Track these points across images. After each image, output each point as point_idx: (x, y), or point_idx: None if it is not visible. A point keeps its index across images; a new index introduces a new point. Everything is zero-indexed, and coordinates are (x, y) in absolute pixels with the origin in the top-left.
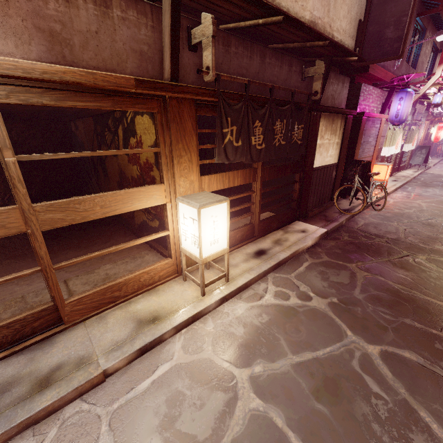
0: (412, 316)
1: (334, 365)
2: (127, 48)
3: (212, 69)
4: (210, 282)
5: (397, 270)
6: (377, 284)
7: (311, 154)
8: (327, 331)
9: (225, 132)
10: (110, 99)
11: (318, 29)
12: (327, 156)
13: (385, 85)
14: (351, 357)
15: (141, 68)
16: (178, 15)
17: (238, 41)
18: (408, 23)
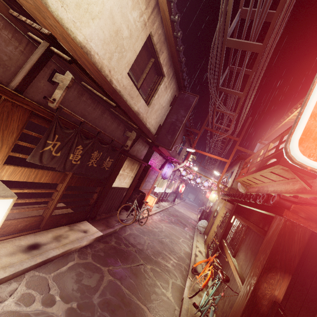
0: None
1: None
2: None
3: (57, 102)
4: None
5: (131, 276)
6: (114, 288)
7: (113, 178)
8: None
9: (49, 143)
10: None
11: (139, 117)
12: (123, 182)
13: (165, 157)
14: None
15: None
16: (45, 61)
17: (90, 97)
18: (176, 138)
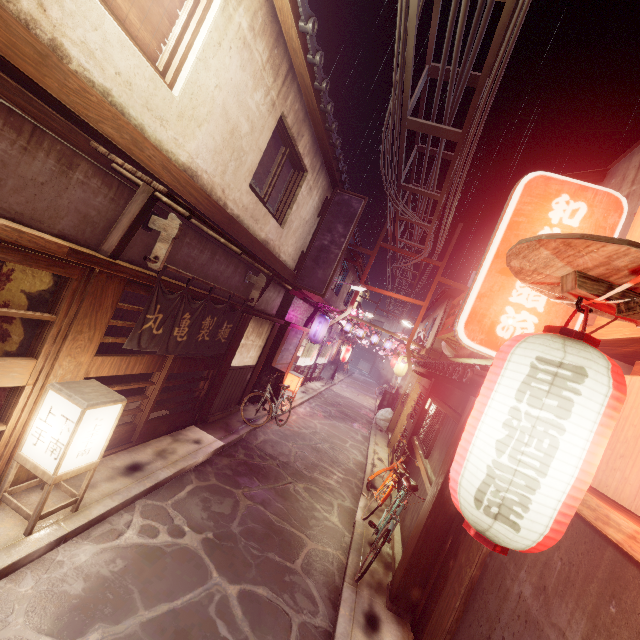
0: (276, 550)
1: (191, 614)
2: (71, 206)
3: (162, 262)
4: (49, 511)
5: (278, 499)
6: (256, 514)
7: (231, 353)
8: (193, 575)
9: (149, 318)
10: (22, 254)
11: (269, 247)
12: (247, 356)
13: (313, 304)
14: (211, 602)
15: (77, 229)
16: (148, 211)
17: (195, 235)
18: (331, 275)
